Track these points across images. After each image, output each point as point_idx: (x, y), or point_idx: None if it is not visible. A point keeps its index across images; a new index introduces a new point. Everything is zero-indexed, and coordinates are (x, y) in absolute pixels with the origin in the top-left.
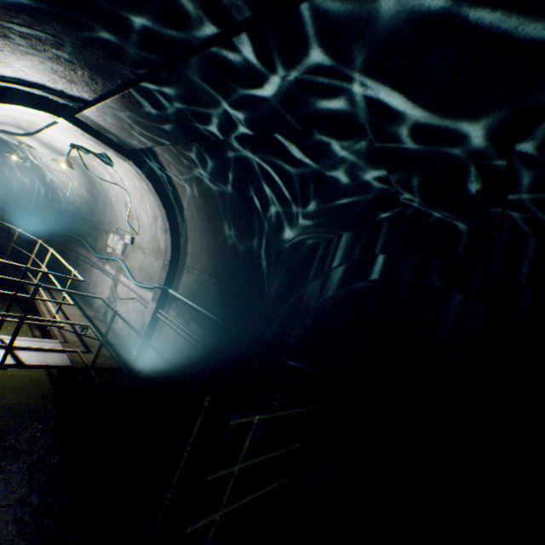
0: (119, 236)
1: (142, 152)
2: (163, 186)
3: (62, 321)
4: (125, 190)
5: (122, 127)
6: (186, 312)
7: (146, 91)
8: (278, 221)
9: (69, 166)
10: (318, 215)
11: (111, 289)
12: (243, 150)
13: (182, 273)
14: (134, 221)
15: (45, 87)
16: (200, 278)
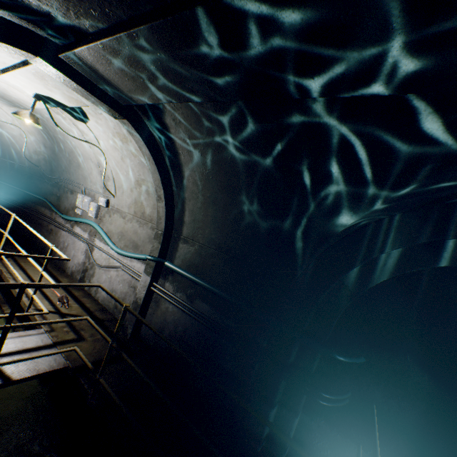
0: (89, 197)
1: (140, 107)
2: (159, 149)
3: (56, 321)
4: (99, 149)
5: (133, 74)
6: (187, 288)
7: (234, 10)
8: (338, 201)
9: (35, 122)
10: (401, 197)
11: (86, 254)
12: (327, 113)
13: (178, 244)
14: (108, 183)
15: (20, 4)
16: (203, 251)
